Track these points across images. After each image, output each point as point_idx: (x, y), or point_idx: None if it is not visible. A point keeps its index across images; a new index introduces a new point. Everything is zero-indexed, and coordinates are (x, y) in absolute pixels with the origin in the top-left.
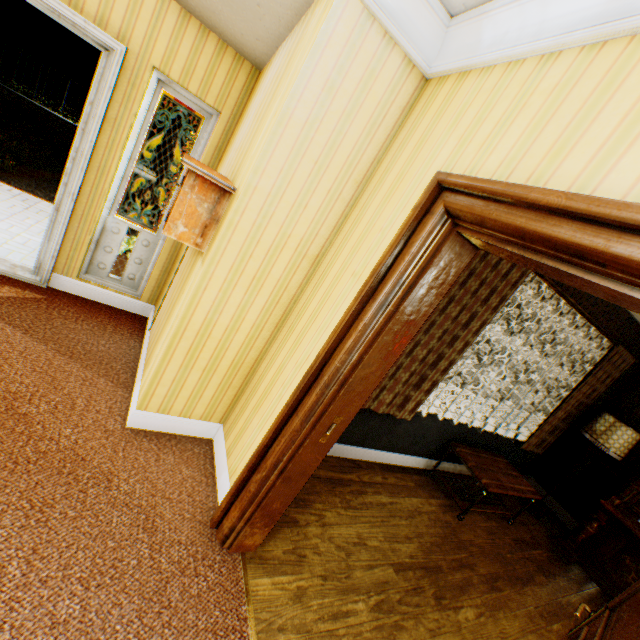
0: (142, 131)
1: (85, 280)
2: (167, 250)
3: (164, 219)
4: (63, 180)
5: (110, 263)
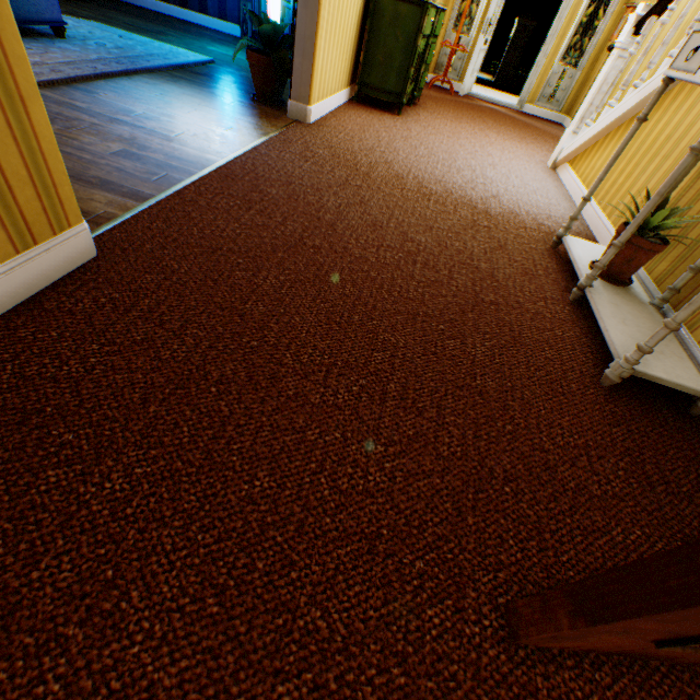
0: (584, 8)
1: (536, 106)
2: (581, 77)
3: (582, 59)
4: (542, 50)
5: (548, 94)
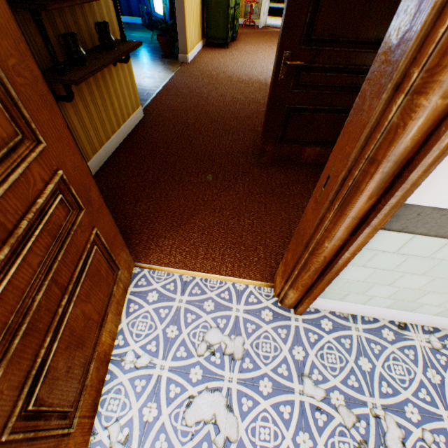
0: None
1: None
2: None
3: None
4: None
5: None
